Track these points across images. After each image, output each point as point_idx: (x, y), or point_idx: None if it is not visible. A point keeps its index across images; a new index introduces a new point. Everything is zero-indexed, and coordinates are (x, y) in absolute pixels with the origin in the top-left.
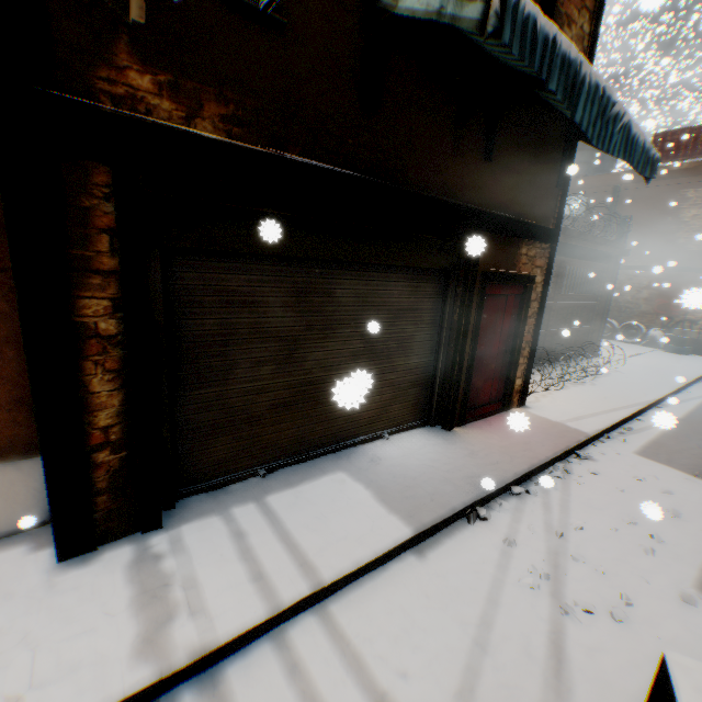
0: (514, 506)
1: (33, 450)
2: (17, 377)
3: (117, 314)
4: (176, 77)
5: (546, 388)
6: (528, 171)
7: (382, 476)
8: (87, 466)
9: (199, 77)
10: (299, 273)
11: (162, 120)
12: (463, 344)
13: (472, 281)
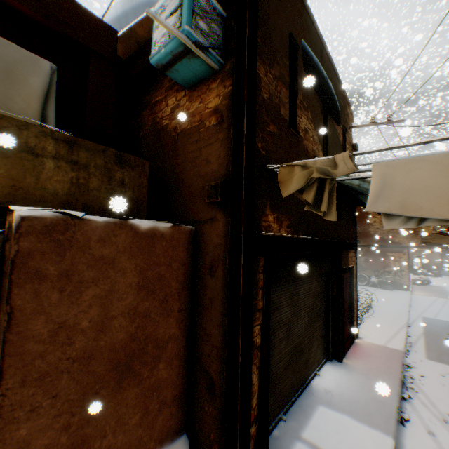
0: (410, 406)
1: (174, 434)
2: (175, 380)
3: (260, 331)
4: (277, 213)
5: (360, 323)
6: (346, 220)
7: (342, 402)
8: (249, 438)
9: (282, 211)
10: (290, 286)
11: (274, 231)
12: (341, 309)
13: (340, 275)
